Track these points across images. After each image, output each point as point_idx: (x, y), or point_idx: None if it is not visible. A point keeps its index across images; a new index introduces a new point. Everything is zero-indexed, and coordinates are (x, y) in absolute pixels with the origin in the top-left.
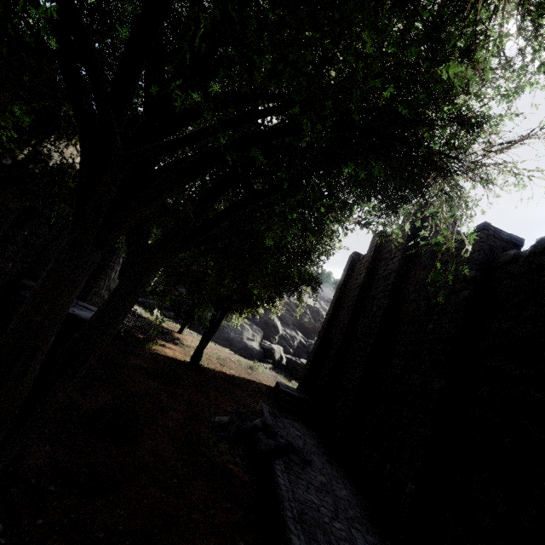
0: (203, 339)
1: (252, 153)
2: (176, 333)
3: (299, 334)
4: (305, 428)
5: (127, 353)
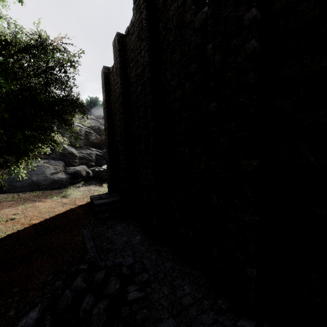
0: None
1: None
2: None
3: (93, 150)
4: (127, 226)
5: None
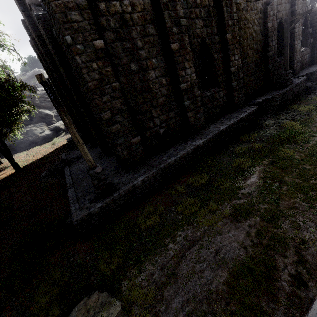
0: (8, 159)
1: None
2: None
3: None
4: None
5: None
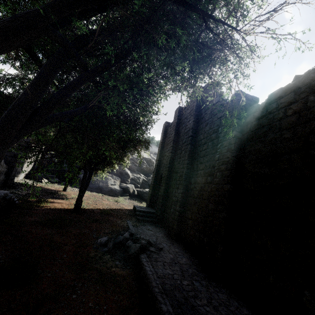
0: (80, 192)
1: (73, 22)
2: (62, 191)
3: (142, 175)
4: (155, 228)
5: (22, 215)
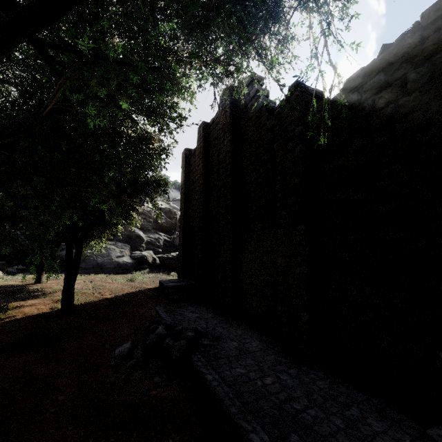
0: (66, 280)
1: None
2: (33, 285)
3: (161, 234)
4: (199, 307)
5: None
